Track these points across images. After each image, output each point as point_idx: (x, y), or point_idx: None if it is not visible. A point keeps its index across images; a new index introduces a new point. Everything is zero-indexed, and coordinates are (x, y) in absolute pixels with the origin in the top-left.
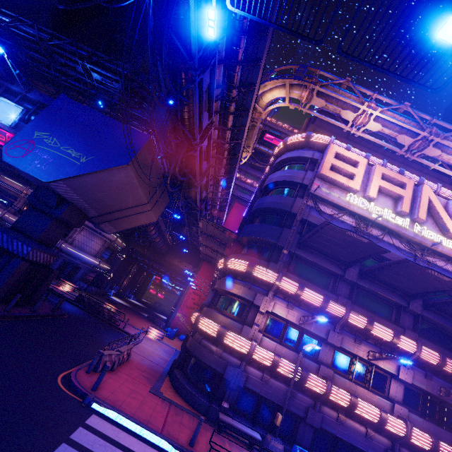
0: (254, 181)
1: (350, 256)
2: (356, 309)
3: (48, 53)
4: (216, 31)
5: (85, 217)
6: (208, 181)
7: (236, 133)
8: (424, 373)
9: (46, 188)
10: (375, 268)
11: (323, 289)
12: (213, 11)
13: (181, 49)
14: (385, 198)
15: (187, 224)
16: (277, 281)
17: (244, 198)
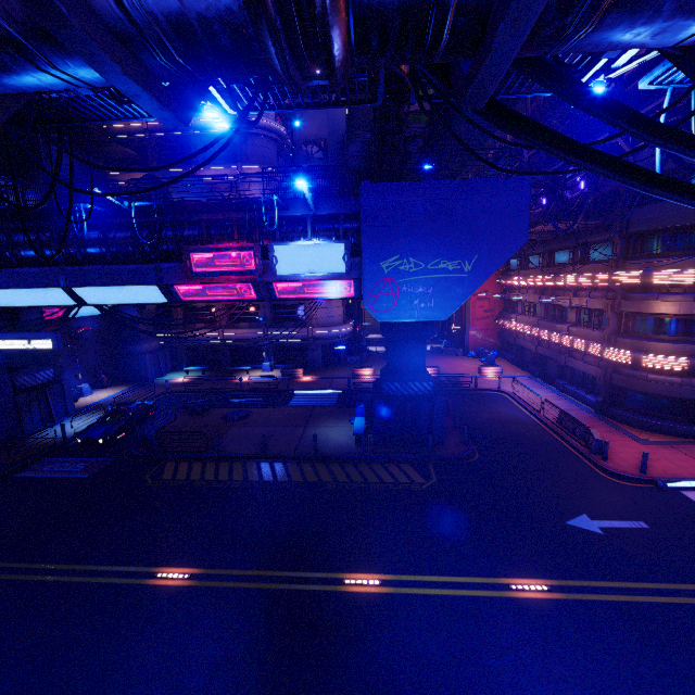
0: None
1: None
2: None
3: None
4: None
5: None
6: None
7: None
8: None
9: None
10: None
11: None
12: None
13: None
14: None
15: None
16: None
17: None
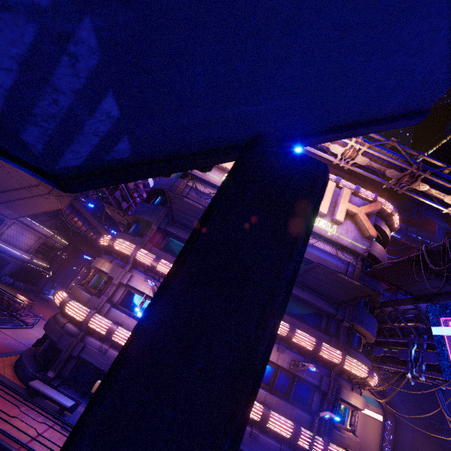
0: None
1: None
2: None
3: None
4: None
5: None
6: None
7: None
8: (277, 347)
9: None
10: None
11: None
12: None
13: None
14: None
15: None
16: (133, 253)
17: None
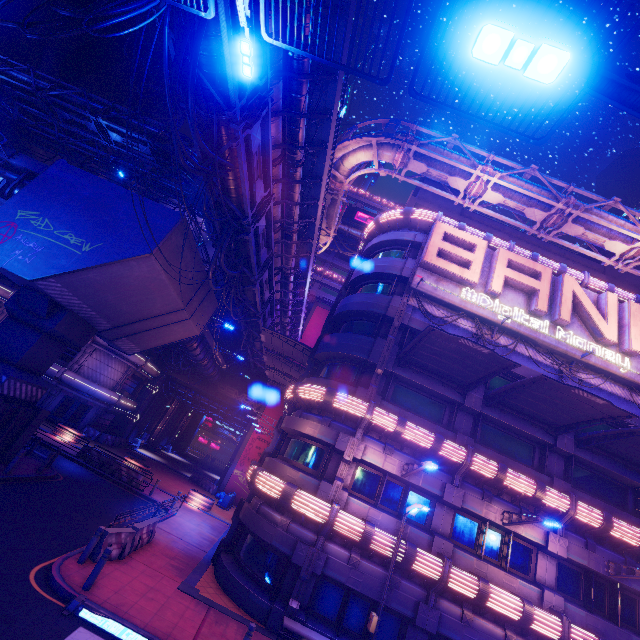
0: (344, 277)
1: (469, 375)
2: (482, 451)
3: (48, 106)
4: (265, 73)
5: (91, 331)
6: (272, 277)
7: (307, 209)
8: (583, 542)
9: (34, 290)
10: (504, 390)
11: (434, 424)
12: (247, 44)
13: (216, 96)
14: (514, 293)
15: (246, 338)
16: (368, 414)
17: (330, 301)
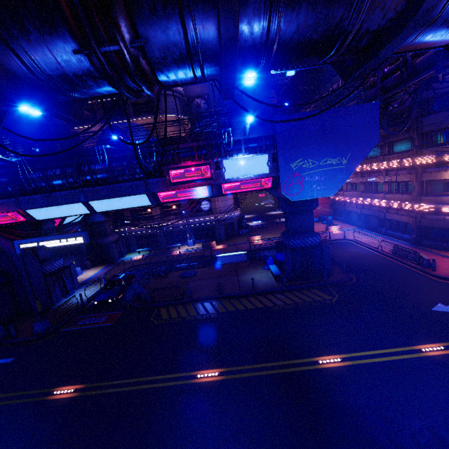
0: None
1: None
2: None
3: None
4: None
5: None
6: None
7: None
8: None
9: None
10: None
11: None
12: None
13: None
14: None
15: None
16: None
17: None
